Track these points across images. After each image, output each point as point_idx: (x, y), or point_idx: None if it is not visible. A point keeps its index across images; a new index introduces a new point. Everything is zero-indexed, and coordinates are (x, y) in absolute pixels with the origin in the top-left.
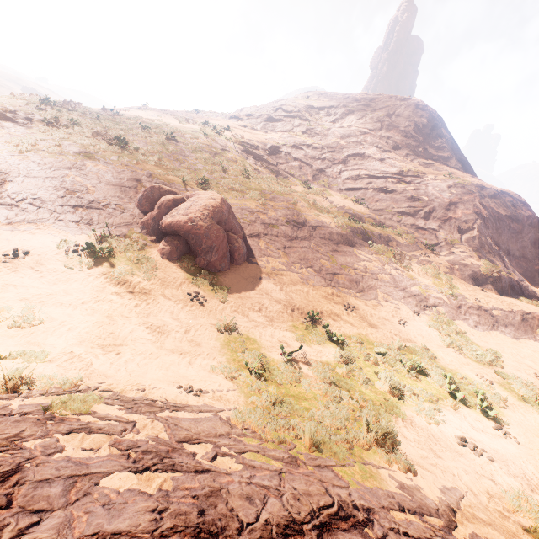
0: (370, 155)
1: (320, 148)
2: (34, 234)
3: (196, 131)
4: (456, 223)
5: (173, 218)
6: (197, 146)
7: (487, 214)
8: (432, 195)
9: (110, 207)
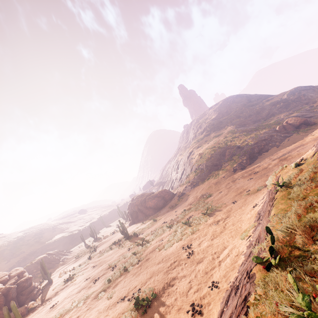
0: (256, 109)
1: (244, 118)
2: (291, 138)
3: (232, 132)
4: (306, 98)
5: (297, 122)
6: (243, 131)
7: (304, 92)
8: (289, 100)
9: (282, 133)
